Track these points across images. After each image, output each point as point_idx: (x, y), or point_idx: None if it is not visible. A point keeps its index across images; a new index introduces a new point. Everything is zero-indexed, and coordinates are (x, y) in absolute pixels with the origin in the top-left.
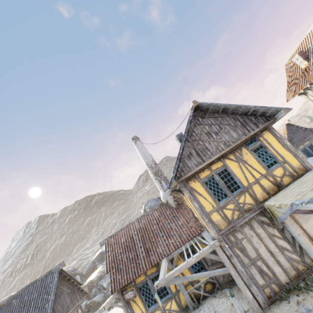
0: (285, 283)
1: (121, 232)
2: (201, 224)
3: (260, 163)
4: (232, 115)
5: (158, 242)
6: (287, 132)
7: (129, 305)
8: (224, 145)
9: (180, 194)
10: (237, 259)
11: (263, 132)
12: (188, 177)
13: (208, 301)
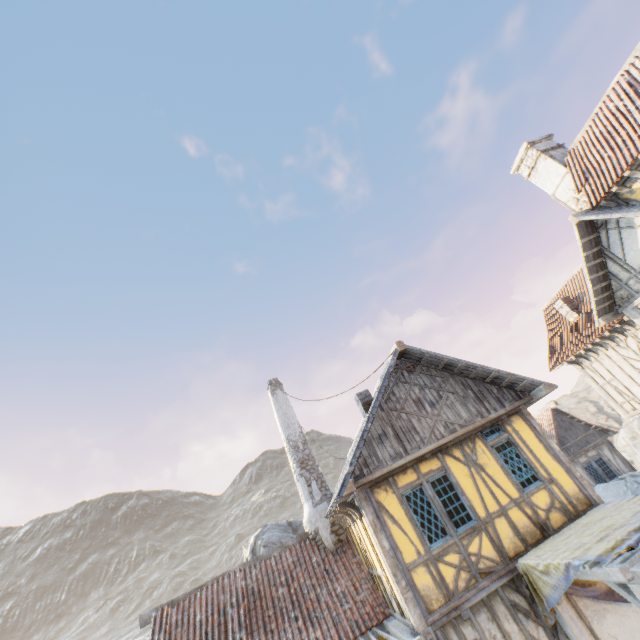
0: None
1: (199, 593)
2: (388, 595)
3: (509, 475)
4: (459, 376)
5: (284, 634)
6: (555, 425)
7: None
8: (444, 427)
9: (351, 517)
10: None
11: (512, 417)
12: (374, 480)
13: None
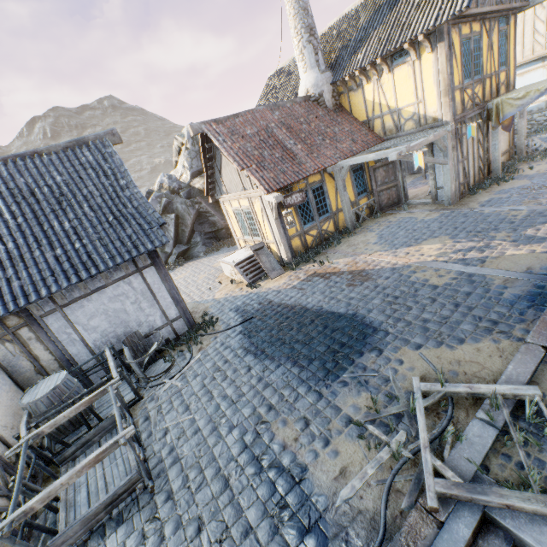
0: (471, 186)
1: (237, 119)
2: (400, 123)
3: (499, 56)
4: None
5: (321, 145)
6: None
7: (281, 219)
8: None
9: (389, 68)
10: (457, 153)
11: (511, 17)
12: (454, 21)
13: (369, 222)
